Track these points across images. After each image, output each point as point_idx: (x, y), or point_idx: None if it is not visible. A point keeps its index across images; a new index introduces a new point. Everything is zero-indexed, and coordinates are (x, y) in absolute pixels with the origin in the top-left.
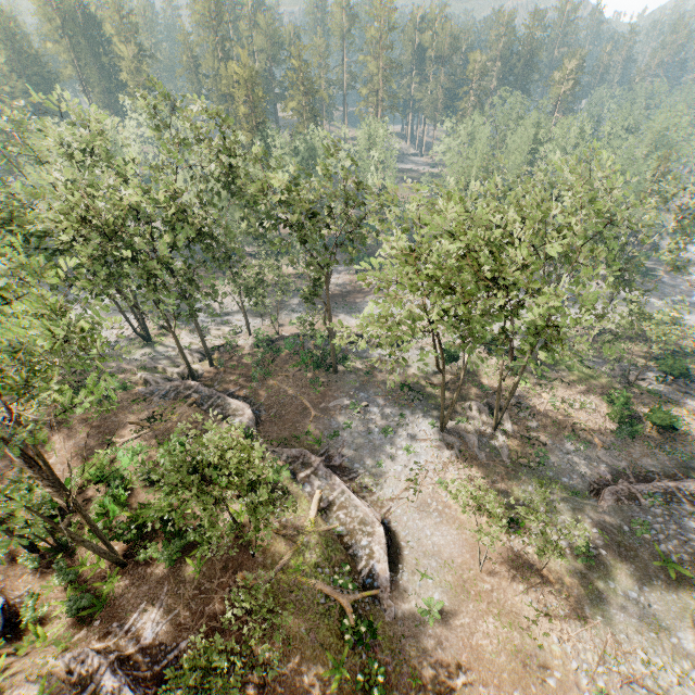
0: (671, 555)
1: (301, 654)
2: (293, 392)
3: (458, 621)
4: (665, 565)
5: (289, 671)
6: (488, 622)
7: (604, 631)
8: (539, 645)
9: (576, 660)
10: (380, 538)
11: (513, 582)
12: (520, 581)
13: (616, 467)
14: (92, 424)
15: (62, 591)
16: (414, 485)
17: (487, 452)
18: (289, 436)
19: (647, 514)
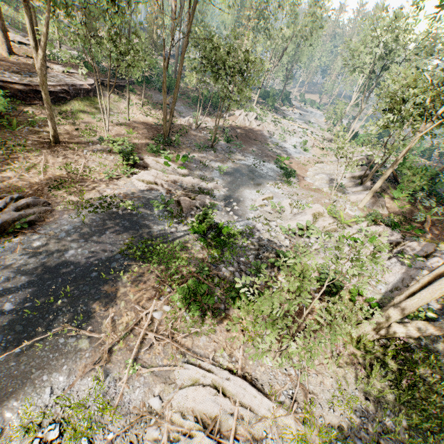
0: None
1: None
2: None
3: None
4: None
5: None
6: None
7: None
8: None
9: None
10: None
11: None
12: None
13: None
14: None
15: None
16: None
17: None
18: None
19: None
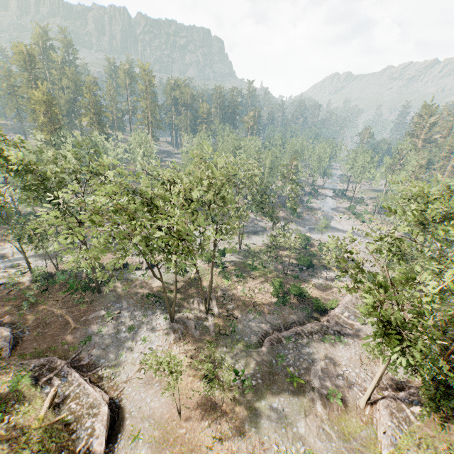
0: (295, 372)
1: None
2: (60, 312)
3: None
4: (292, 379)
5: None
6: None
7: (254, 438)
8: None
9: None
10: (103, 415)
11: (201, 421)
12: (207, 418)
13: (275, 324)
14: None
15: None
16: (145, 366)
17: (200, 330)
18: (46, 348)
19: (286, 349)
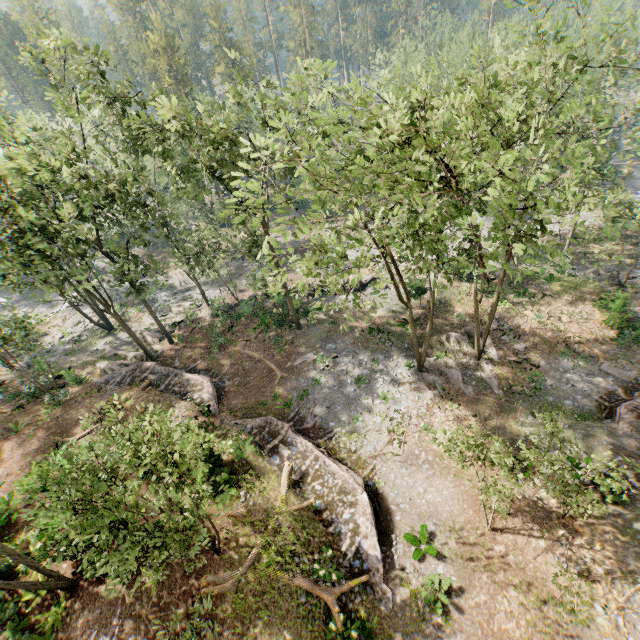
0: None
1: None
2: (257, 356)
3: (472, 600)
4: None
5: None
6: (509, 597)
7: None
8: (579, 620)
9: (632, 636)
10: (364, 507)
11: (531, 538)
12: (540, 535)
13: (625, 378)
14: (44, 425)
15: (3, 629)
16: (397, 437)
17: (473, 385)
18: (255, 403)
19: None
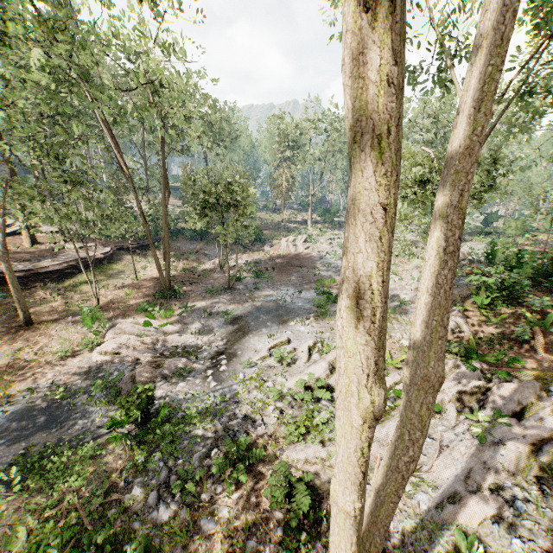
0: None
1: None
2: None
3: None
4: None
5: None
6: None
7: None
8: None
9: None
10: None
11: None
12: None
13: None
14: None
15: None
16: None
17: None
18: None
19: None
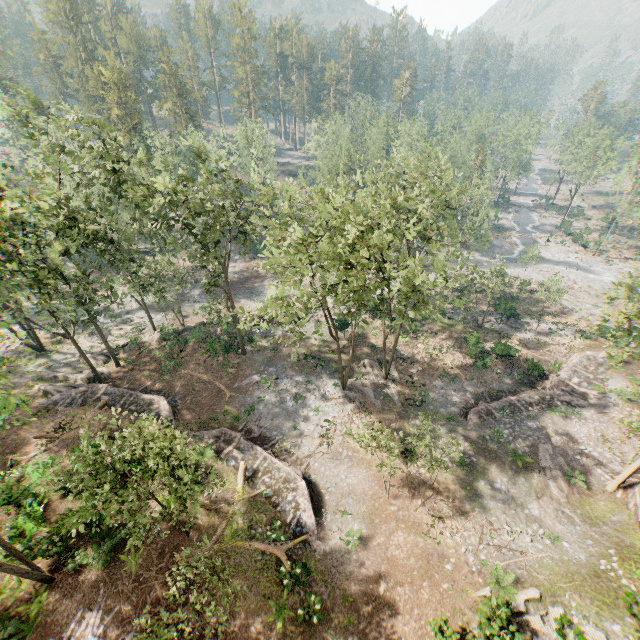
0: (518, 450)
1: (246, 609)
2: (206, 378)
3: (375, 542)
4: (515, 458)
5: (237, 627)
6: (398, 536)
7: (481, 518)
8: (437, 542)
9: (464, 546)
10: (303, 490)
11: (413, 499)
12: (418, 497)
13: (476, 393)
14: None
15: None
16: (326, 440)
17: (381, 400)
18: (208, 419)
19: (500, 423)
